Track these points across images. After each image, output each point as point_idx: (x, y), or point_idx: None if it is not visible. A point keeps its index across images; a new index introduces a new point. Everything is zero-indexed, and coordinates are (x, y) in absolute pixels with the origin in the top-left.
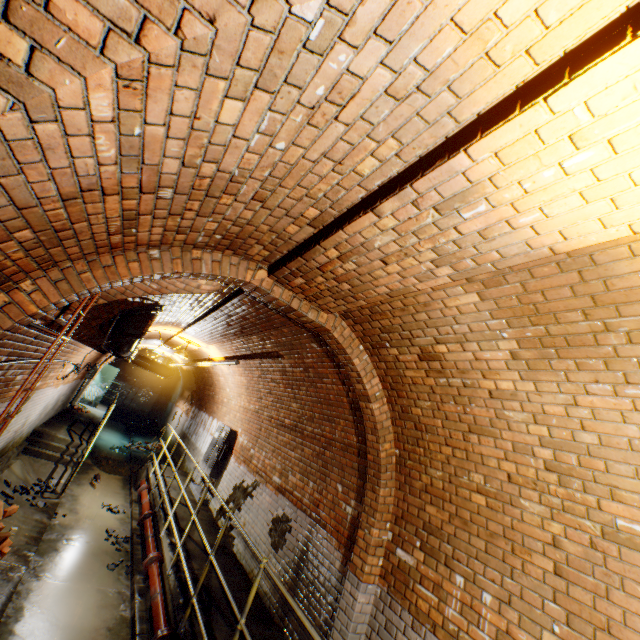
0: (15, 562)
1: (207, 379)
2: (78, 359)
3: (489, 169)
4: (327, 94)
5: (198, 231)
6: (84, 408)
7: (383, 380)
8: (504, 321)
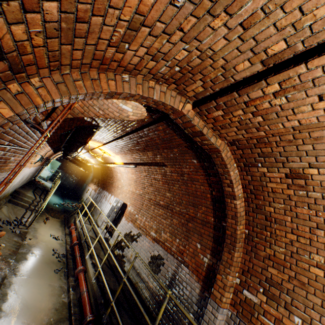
0: (3, 265)
1: (109, 174)
2: (43, 154)
3: None
4: None
5: (167, 60)
6: (41, 181)
7: (245, 187)
8: None
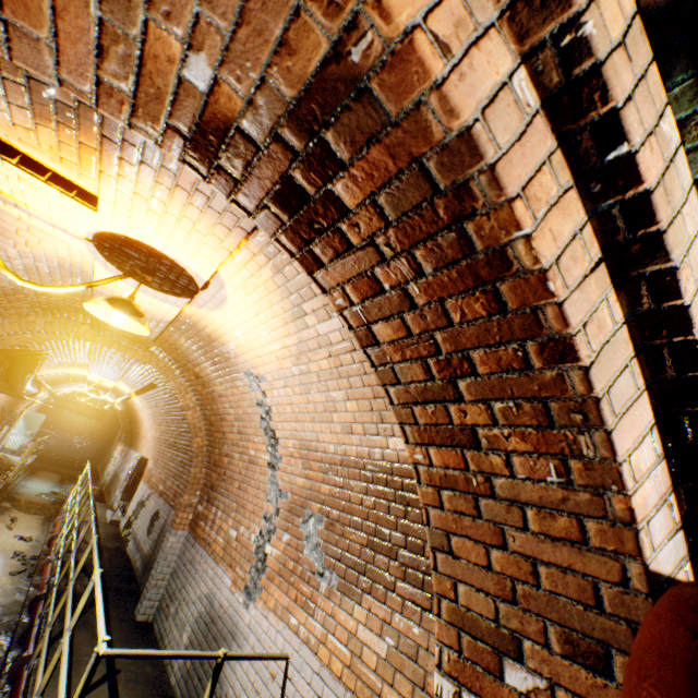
0: None
1: (134, 417)
2: None
3: (109, 292)
4: (26, 268)
5: (20, 308)
6: (4, 456)
7: (195, 395)
8: (200, 352)
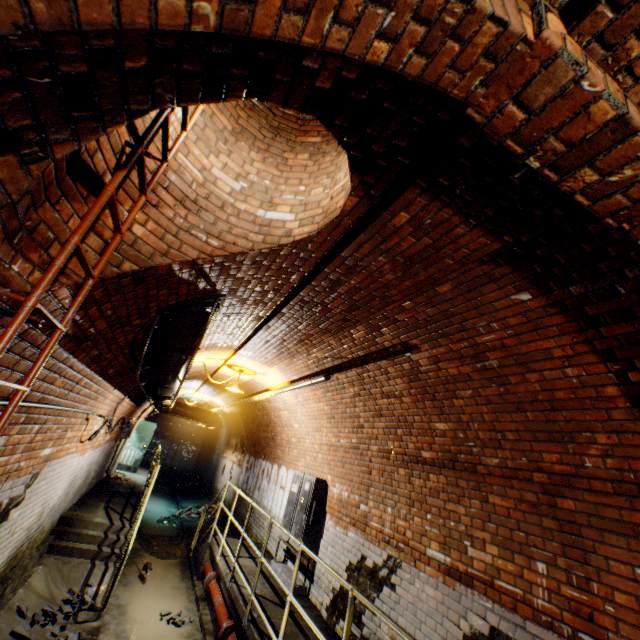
0: None
1: (261, 418)
2: (107, 411)
3: None
4: None
5: None
6: (122, 476)
7: None
8: None
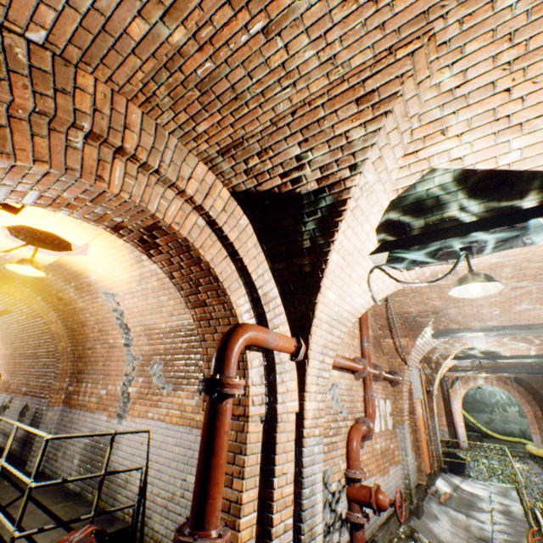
0: None
1: None
2: None
3: None
4: None
5: None
6: None
7: (56, 313)
8: (65, 283)
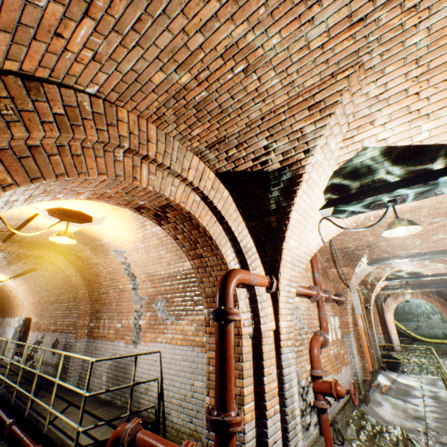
0: None
1: (4, 295)
2: None
3: (37, 226)
4: None
5: None
6: None
7: (75, 268)
8: (83, 245)
